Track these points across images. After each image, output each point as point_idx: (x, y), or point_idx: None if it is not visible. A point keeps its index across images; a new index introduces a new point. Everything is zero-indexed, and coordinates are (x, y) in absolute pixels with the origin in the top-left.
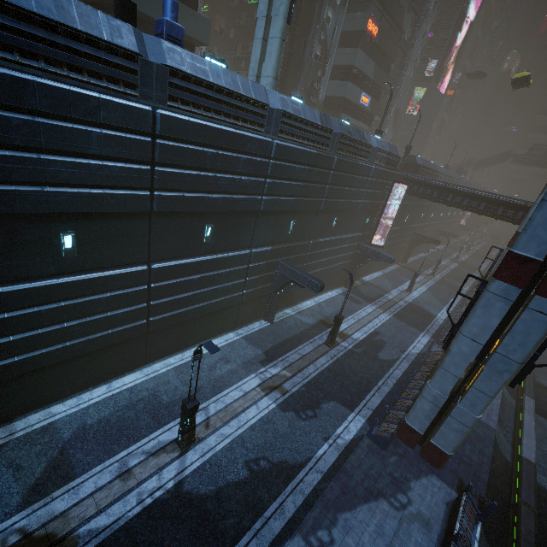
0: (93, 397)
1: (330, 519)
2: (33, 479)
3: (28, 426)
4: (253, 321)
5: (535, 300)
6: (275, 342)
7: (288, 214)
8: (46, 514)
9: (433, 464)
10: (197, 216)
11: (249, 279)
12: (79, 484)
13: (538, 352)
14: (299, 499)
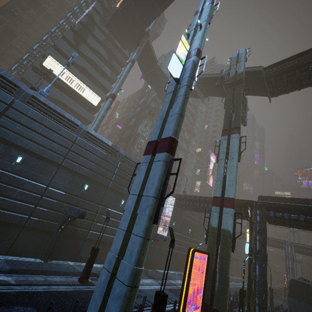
0: None
1: None
2: None
3: None
4: (30, 257)
5: (156, 156)
6: (32, 268)
7: (83, 178)
8: None
9: None
10: (15, 148)
11: (39, 208)
12: None
13: (164, 187)
14: None
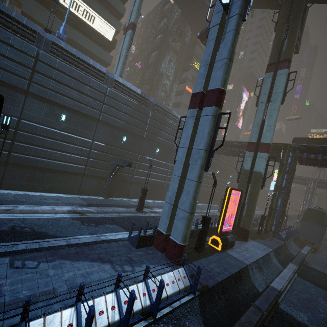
0: None
1: (48, 259)
2: None
3: None
4: (94, 196)
5: (203, 110)
6: (101, 203)
7: (120, 131)
8: None
9: (172, 259)
10: (56, 106)
11: (91, 160)
12: None
13: (213, 141)
14: (34, 246)
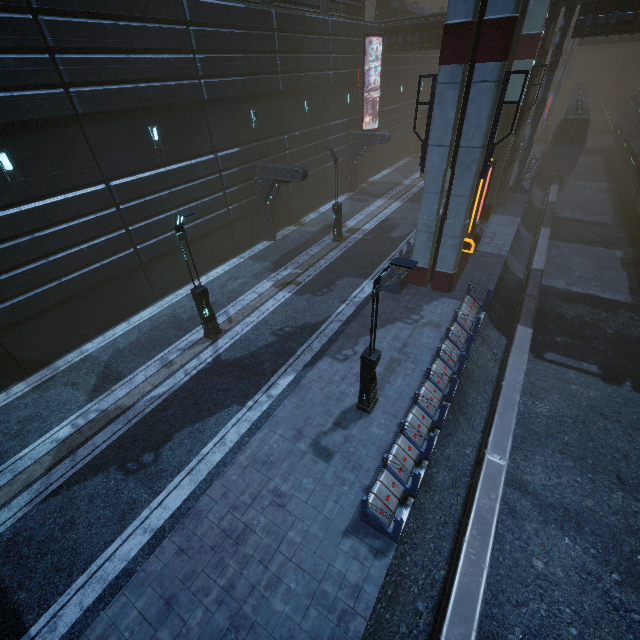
0: (117, 332)
1: (352, 343)
2: (90, 386)
3: (68, 362)
4: (255, 245)
5: (476, 70)
6: (282, 253)
7: (242, 102)
8: (112, 399)
9: (443, 290)
10: (133, 117)
11: (229, 192)
12: (130, 379)
13: (494, 128)
14: (324, 340)
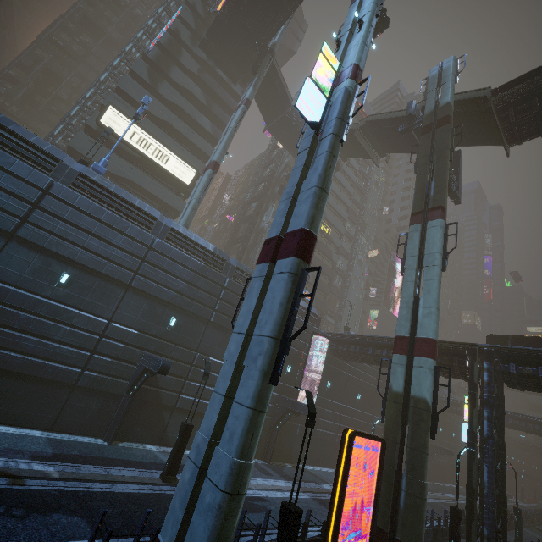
0: None
1: None
2: None
3: None
4: (86, 435)
5: (277, 265)
6: (88, 453)
7: (168, 307)
8: None
9: None
10: (58, 260)
11: (97, 357)
12: None
13: (289, 320)
14: None
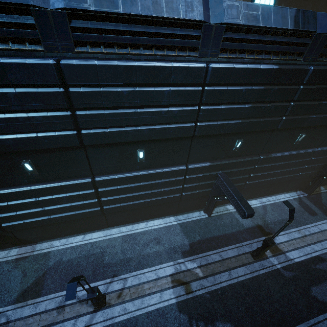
0: (73, 241)
1: None
2: (26, 286)
3: (40, 249)
4: (194, 210)
5: None
6: (204, 236)
7: (232, 134)
8: (20, 313)
9: None
10: (127, 144)
11: (187, 186)
12: (40, 301)
13: None
14: None
